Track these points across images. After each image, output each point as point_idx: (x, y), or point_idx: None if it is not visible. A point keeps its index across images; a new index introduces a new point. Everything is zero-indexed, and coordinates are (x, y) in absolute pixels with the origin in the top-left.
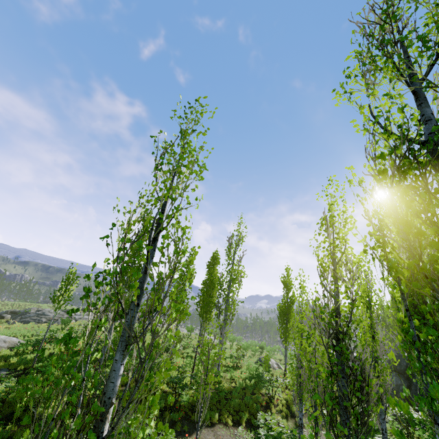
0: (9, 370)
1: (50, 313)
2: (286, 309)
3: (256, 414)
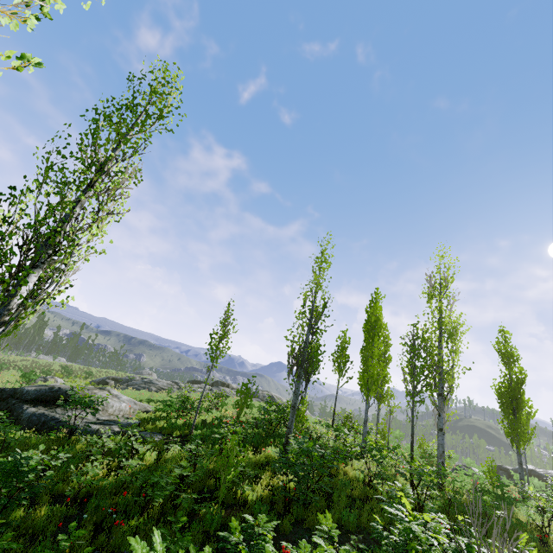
0: (164, 435)
1: (158, 381)
2: (512, 391)
3: (540, 552)
